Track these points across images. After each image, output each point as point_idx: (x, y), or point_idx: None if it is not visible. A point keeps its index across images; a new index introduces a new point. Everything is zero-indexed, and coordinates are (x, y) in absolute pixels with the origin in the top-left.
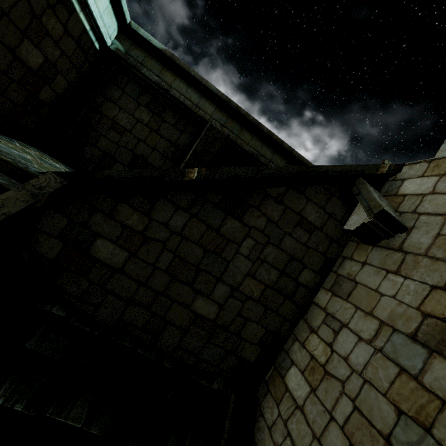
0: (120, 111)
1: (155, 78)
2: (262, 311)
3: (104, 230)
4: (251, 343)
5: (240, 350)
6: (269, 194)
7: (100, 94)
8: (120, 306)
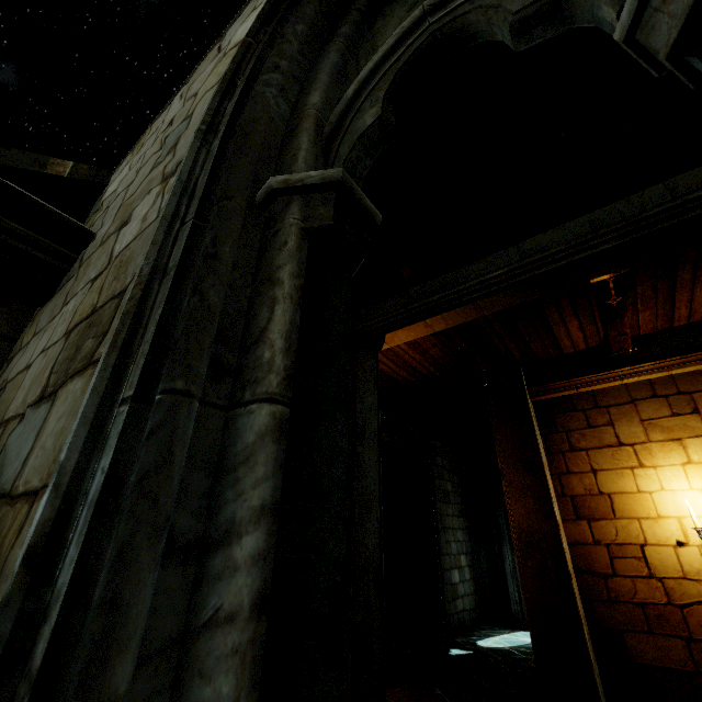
0: None
1: None
2: None
3: None
4: None
5: None
6: None
7: None
8: None
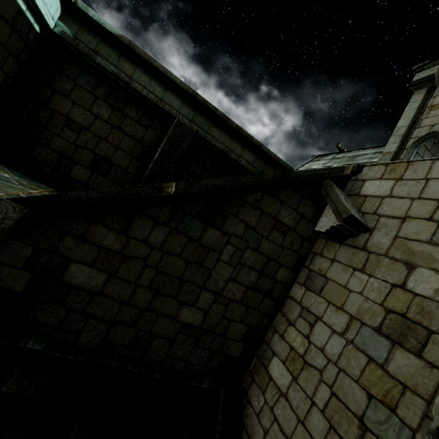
0: (74, 106)
1: (112, 68)
2: (244, 311)
3: (77, 254)
4: (235, 341)
5: (225, 348)
6: (246, 200)
7: (46, 86)
8: (103, 328)
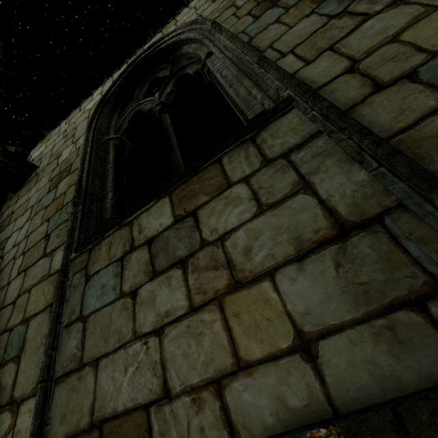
0: None
1: None
2: None
3: None
4: None
5: None
6: None
7: None
8: None
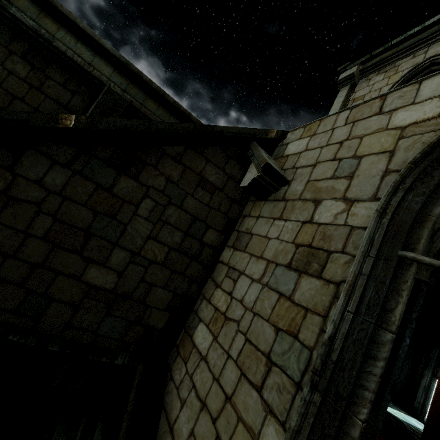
0: None
1: (31, 22)
2: (168, 275)
3: None
4: (158, 310)
5: (146, 318)
6: (166, 152)
7: None
8: None
